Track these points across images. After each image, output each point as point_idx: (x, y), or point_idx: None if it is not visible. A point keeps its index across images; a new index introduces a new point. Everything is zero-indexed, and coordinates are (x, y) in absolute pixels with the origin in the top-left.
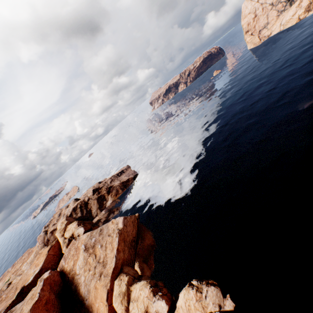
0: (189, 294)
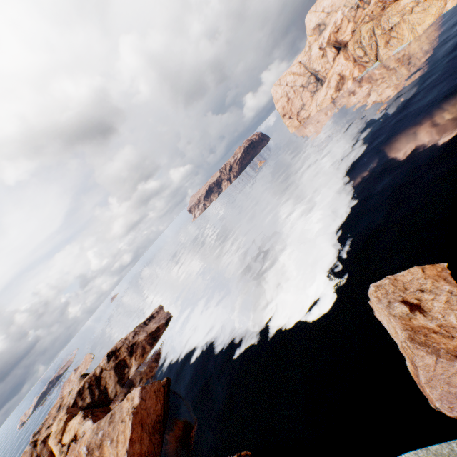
0: None
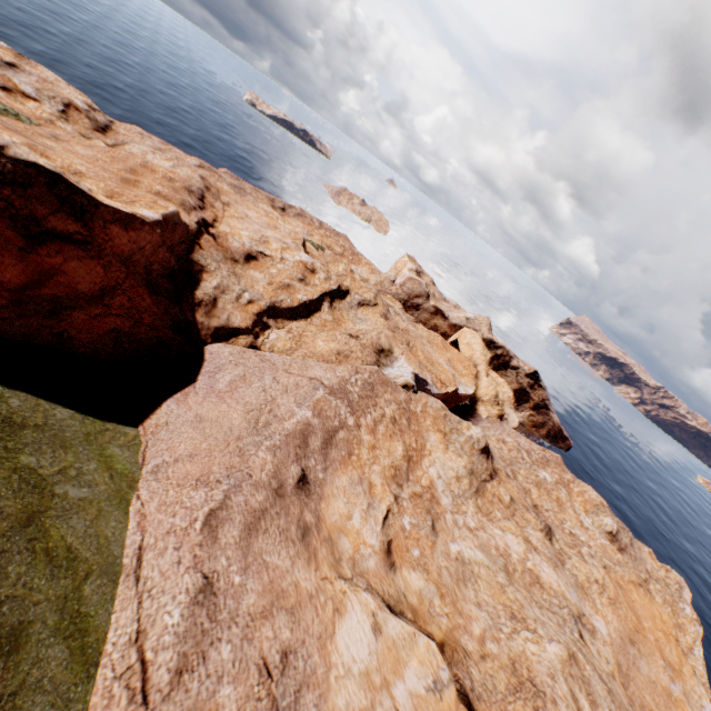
0: None
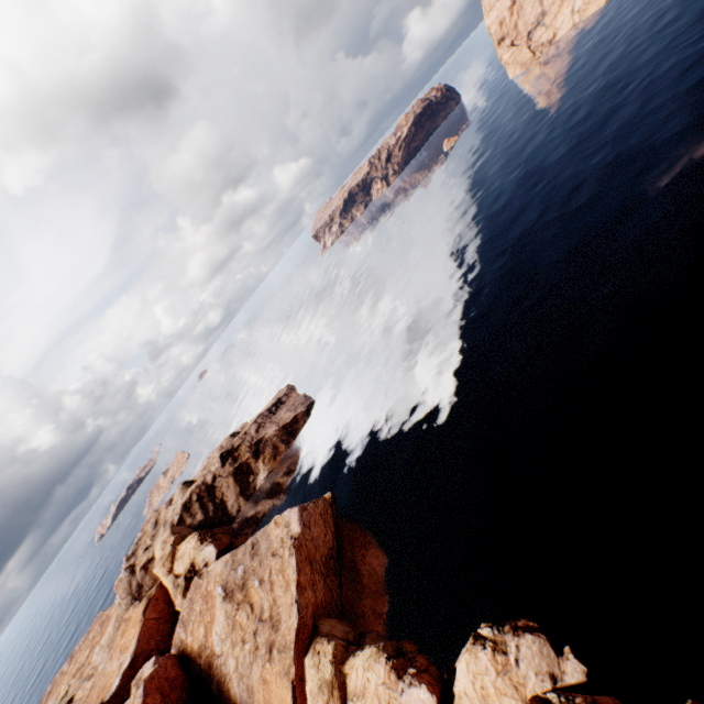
0: (477, 661)
